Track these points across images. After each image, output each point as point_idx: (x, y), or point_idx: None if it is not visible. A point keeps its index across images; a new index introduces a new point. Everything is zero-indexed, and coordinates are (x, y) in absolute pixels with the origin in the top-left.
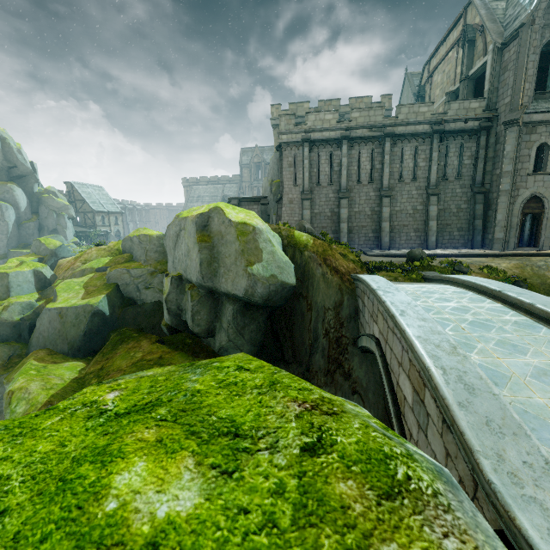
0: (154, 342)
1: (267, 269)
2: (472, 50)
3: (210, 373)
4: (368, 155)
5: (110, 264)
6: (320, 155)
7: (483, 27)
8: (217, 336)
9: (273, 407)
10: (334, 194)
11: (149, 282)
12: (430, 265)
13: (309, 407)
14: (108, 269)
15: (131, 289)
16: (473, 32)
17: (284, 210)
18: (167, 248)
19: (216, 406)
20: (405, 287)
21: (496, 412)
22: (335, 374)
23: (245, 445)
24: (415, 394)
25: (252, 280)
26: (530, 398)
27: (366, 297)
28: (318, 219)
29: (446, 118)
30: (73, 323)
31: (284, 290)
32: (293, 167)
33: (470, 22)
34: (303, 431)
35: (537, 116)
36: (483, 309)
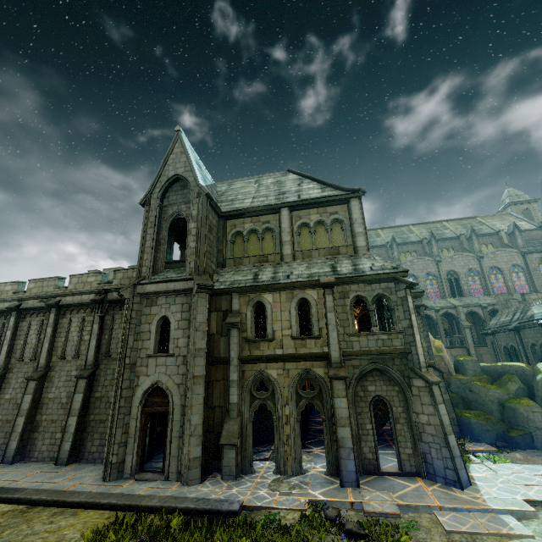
0: None
1: None
2: None
3: None
4: (37, 326)
5: None
6: None
7: None
8: None
9: None
10: None
11: None
12: None
13: None
14: None
15: None
16: None
17: None
18: None
19: None
20: None
21: None
22: None
23: None
24: None
25: None
26: None
27: None
28: None
29: (106, 287)
30: None
31: None
32: None
33: None
34: None
35: (151, 286)
36: None
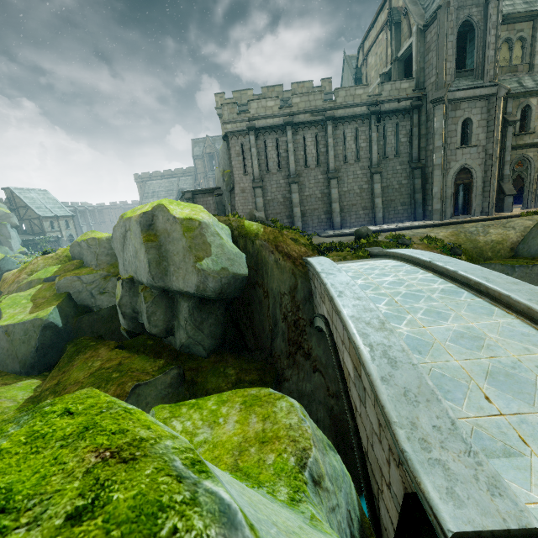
0: (112, 348)
1: (217, 263)
2: (398, 32)
3: (31, 423)
4: (312, 139)
5: (59, 272)
6: (267, 142)
7: (406, 9)
8: (177, 334)
9: (67, 463)
10: (284, 180)
11: (103, 287)
12: (376, 241)
13: (108, 456)
14: (57, 278)
15: (84, 296)
16: (398, 14)
17: (237, 199)
18: (115, 251)
19: (2, 472)
20: (350, 266)
21: (413, 381)
22: (296, 355)
23: (4, 523)
24: (355, 370)
25: (202, 276)
26: (448, 362)
27: (316, 280)
28: (271, 206)
29: (380, 99)
30: (22, 340)
31: (237, 281)
32: (241, 156)
33: (395, 5)
34: (82, 492)
35: (459, 93)
36: (416, 281)
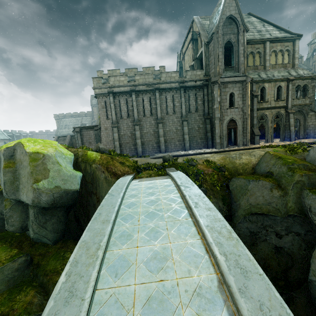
0: None
1: (52, 183)
2: (197, 44)
3: None
4: (147, 100)
5: None
6: (120, 100)
7: (199, 33)
8: (29, 230)
9: None
10: (131, 123)
11: None
12: (174, 163)
13: None
14: None
15: None
16: (196, 35)
17: (102, 134)
18: None
19: None
20: (142, 184)
21: None
22: None
23: None
24: None
25: (36, 193)
26: (129, 286)
27: None
28: (124, 138)
29: (185, 79)
30: None
31: (69, 194)
32: (105, 108)
33: (195, 30)
34: None
35: (226, 79)
36: (165, 200)
